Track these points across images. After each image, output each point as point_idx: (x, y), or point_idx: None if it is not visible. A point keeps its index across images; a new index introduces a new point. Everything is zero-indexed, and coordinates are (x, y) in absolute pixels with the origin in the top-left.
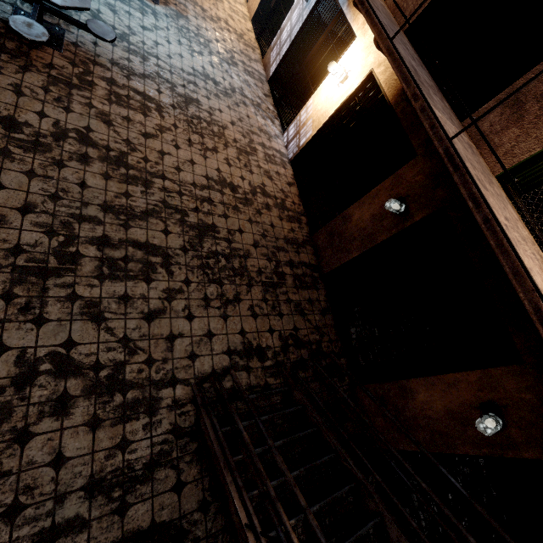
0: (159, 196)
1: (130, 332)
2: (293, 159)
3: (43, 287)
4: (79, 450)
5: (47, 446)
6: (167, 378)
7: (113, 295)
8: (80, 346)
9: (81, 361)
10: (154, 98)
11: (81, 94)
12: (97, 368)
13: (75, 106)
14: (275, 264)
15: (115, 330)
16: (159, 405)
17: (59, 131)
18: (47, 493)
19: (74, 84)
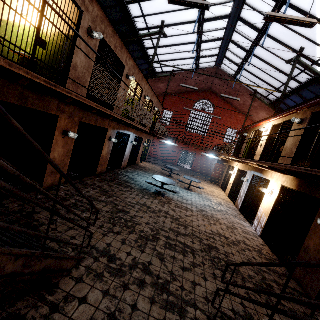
0: (190, 231)
1: (174, 270)
2: (261, 234)
3: (146, 243)
4: (143, 308)
5: (132, 297)
6: (191, 302)
7: (169, 254)
8: (153, 266)
9: (152, 271)
10: (190, 208)
11: (167, 205)
12: (158, 277)
13: (165, 207)
14: (261, 277)
15: (168, 267)
16: (185, 314)
17: (160, 210)
18: (125, 319)
19: (166, 203)
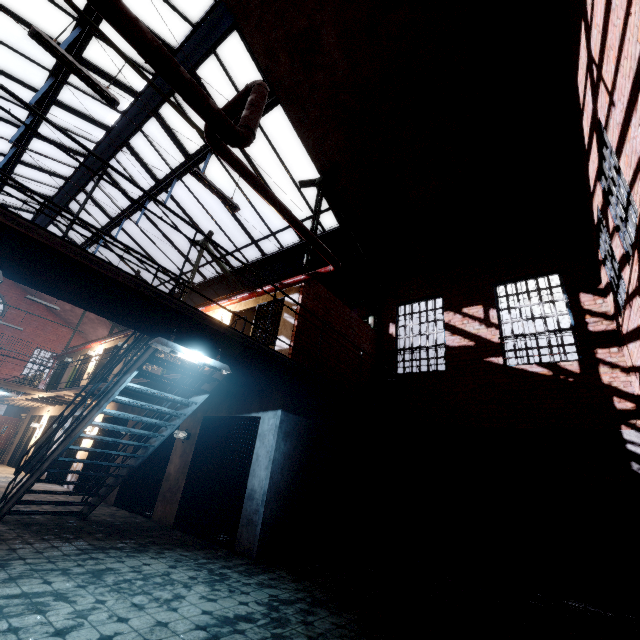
0: None
1: None
2: (75, 487)
3: None
4: None
5: None
6: None
7: None
8: None
9: None
10: None
11: None
12: None
13: None
14: None
15: None
16: None
17: None
18: None
19: None
